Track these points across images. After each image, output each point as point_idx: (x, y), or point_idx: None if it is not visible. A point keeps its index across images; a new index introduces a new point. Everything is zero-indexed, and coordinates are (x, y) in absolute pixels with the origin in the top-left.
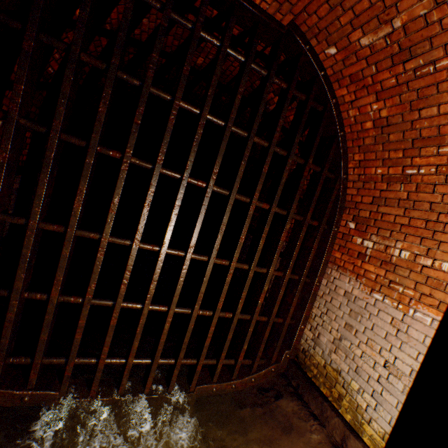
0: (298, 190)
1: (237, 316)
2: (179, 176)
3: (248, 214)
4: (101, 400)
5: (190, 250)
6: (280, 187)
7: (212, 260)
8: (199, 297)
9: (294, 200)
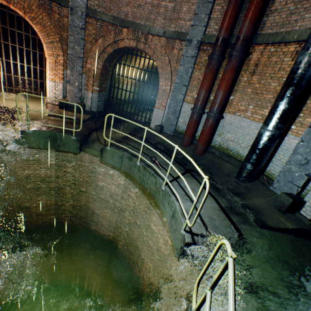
0: (37, 45)
1: (33, 79)
2: (1, 41)
3: (24, 51)
4: (3, 94)
5: (11, 60)
6: (31, 44)
7: (19, 63)
8: (19, 72)
9: (37, 48)
